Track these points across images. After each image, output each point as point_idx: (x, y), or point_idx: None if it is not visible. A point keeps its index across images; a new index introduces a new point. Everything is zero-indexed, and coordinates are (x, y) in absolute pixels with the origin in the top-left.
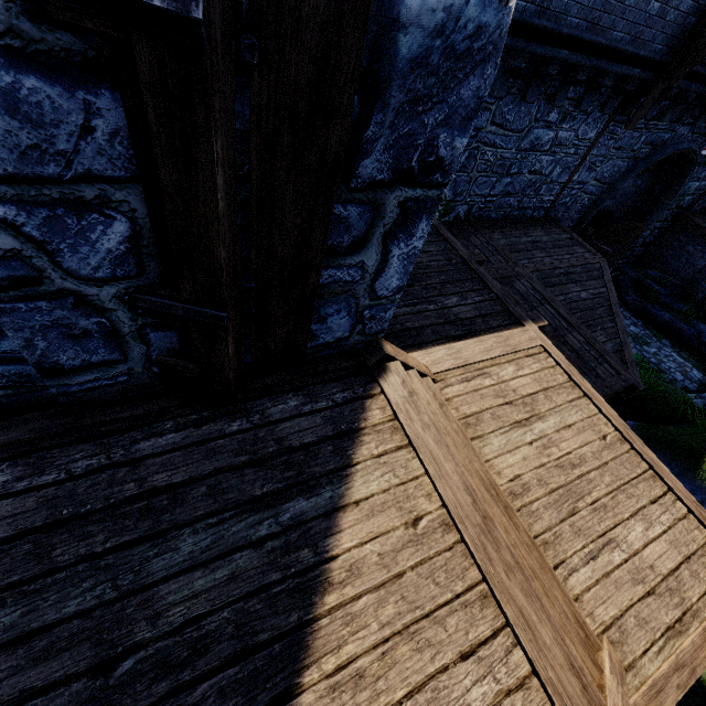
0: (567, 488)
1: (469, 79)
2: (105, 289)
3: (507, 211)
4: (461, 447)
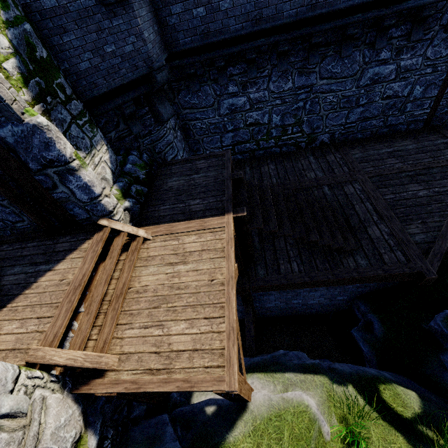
0: (165, 297)
1: (34, 140)
2: (4, 202)
3: (374, 130)
4: (113, 264)
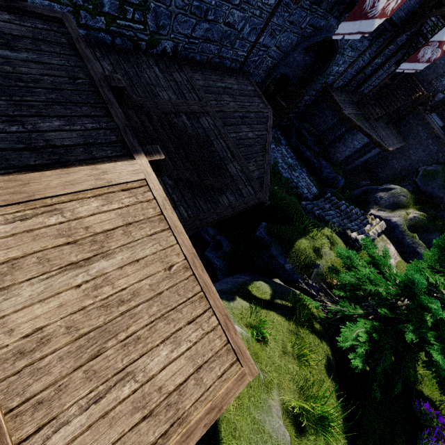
0: (102, 328)
1: None
2: None
3: (210, 57)
4: None
